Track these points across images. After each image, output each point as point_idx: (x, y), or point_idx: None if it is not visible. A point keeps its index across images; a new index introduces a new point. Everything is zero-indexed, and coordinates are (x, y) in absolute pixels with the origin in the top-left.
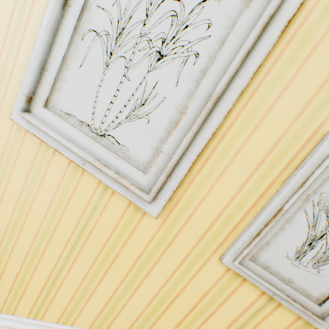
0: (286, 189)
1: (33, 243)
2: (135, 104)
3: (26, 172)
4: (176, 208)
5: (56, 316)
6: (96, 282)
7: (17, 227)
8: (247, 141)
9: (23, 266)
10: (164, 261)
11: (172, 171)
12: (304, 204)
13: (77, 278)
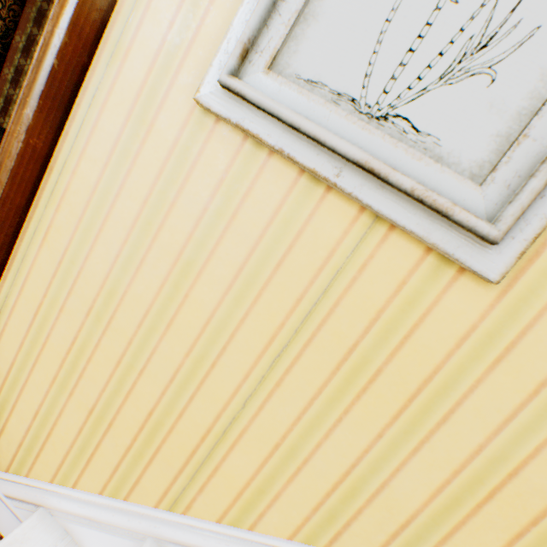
0: None
1: (192, 349)
2: (465, 47)
3: (200, 207)
4: (532, 266)
5: (218, 506)
6: (321, 433)
7: (163, 317)
8: None
9: (164, 396)
10: (490, 388)
11: None
12: None
13: (278, 424)
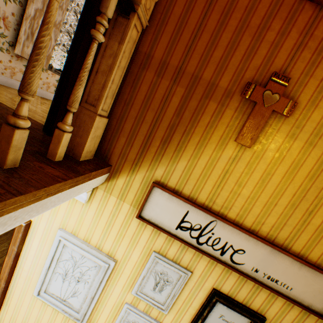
0: (118, 318)
1: None
2: (73, 292)
3: (39, 309)
4: (91, 321)
5: None
6: None
7: None
8: (107, 303)
9: None
10: None
11: (86, 313)
12: (125, 321)
13: None
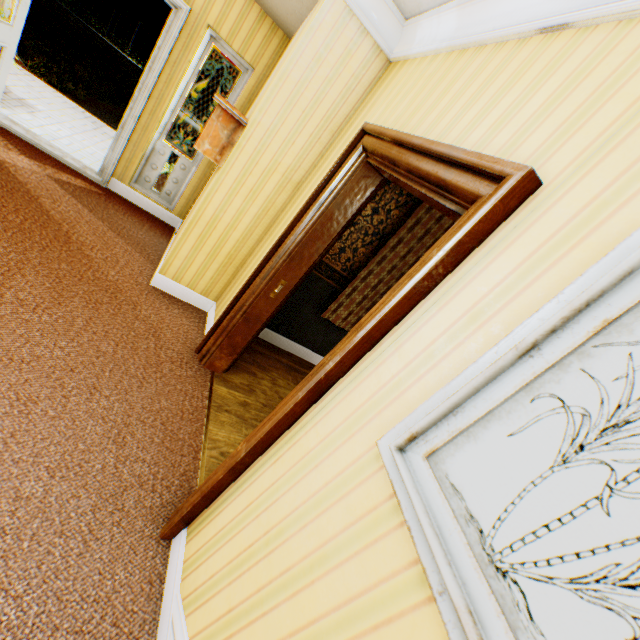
0: None
1: (295, 633)
2: (608, 569)
3: (351, 518)
4: None
5: None
6: None
7: (294, 583)
8: None
9: None
10: None
11: None
12: None
13: None
